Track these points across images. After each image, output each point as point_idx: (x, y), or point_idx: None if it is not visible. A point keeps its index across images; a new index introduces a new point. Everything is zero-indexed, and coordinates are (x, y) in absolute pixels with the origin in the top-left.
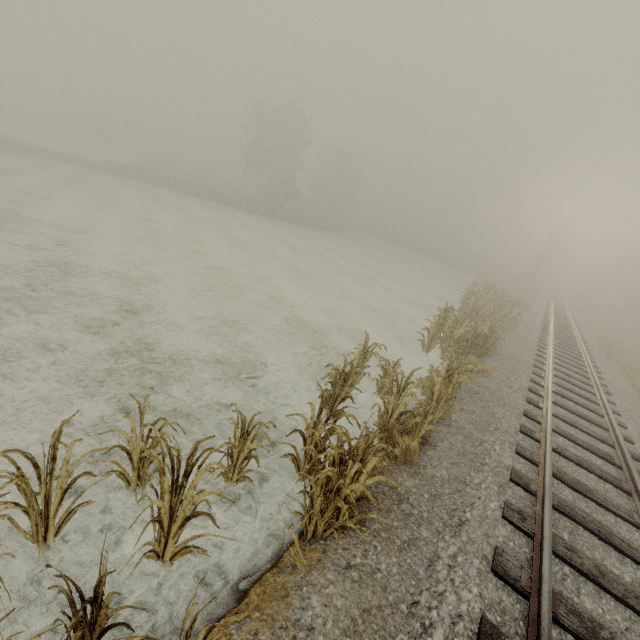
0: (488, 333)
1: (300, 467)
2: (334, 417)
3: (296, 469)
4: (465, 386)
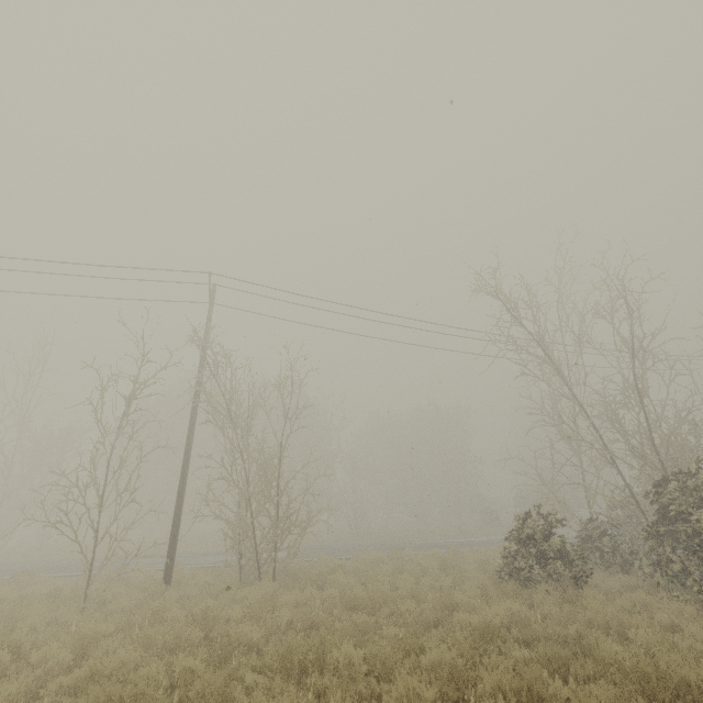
0: None
1: None
2: None
3: None
4: None
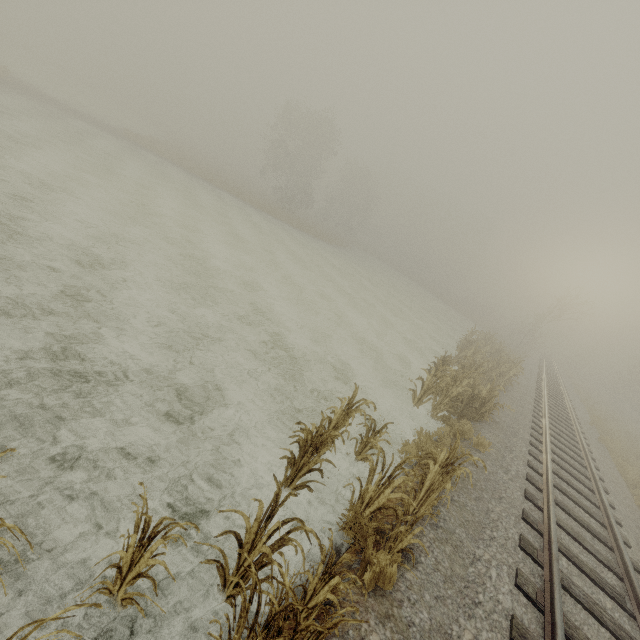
0: (486, 396)
1: (228, 579)
2: (294, 489)
3: (221, 580)
4: (457, 463)
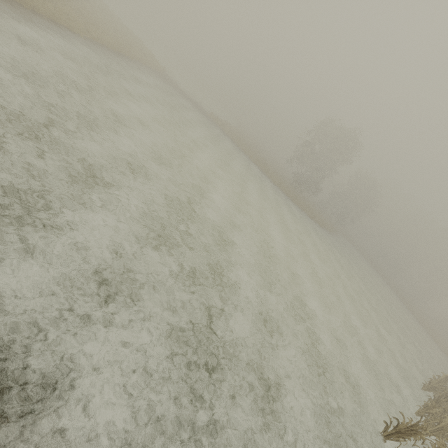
0: None
1: None
2: None
3: None
4: None
